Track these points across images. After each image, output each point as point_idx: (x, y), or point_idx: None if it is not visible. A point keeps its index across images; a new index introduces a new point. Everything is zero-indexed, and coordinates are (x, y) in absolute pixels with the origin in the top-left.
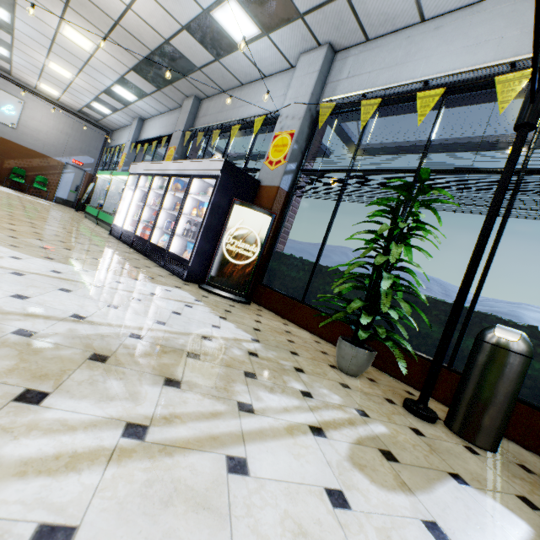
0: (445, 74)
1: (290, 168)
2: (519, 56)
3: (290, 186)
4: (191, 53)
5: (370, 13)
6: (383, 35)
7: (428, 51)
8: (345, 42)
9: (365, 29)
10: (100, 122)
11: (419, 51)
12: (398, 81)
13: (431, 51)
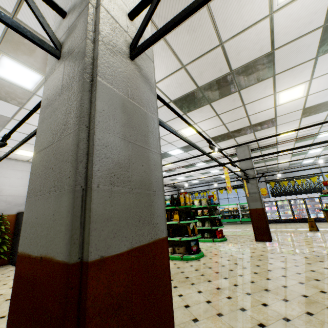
0: None
1: None
2: None
3: None
4: (281, 166)
5: None
6: None
7: None
8: None
9: None
10: (177, 185)
11: None
12: None
13: None
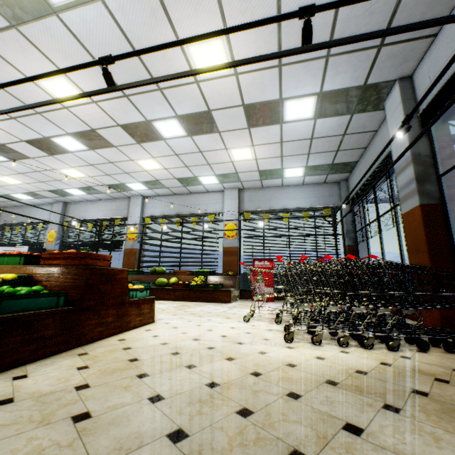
0: (94, 218)
1: (58, 242)
2: (107, 215)
3: (60, 248)
4: None
5: (73, 199)
6: (80, 201)
7: (92, 210)
8: (69, 201)
9: (74, 200)
10: None
11: (90, 209)
12: (86, 216)
13: (92, 210)
